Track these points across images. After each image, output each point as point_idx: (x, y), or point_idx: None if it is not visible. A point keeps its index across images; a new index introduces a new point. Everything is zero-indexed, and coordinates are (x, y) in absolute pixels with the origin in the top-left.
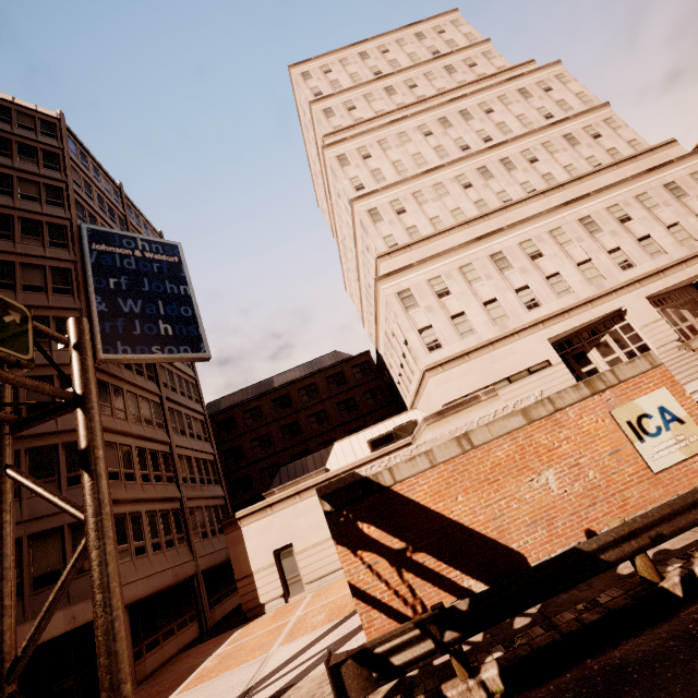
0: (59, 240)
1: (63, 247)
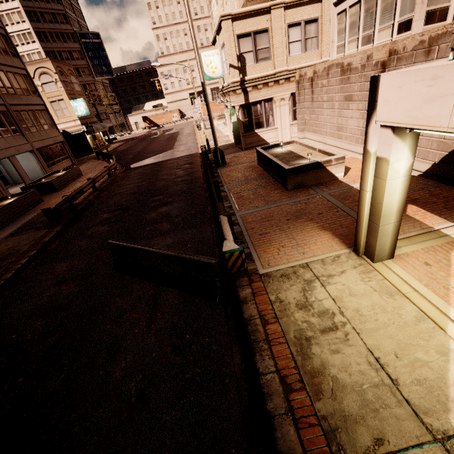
0: (74, 40)
1: (76, 42)
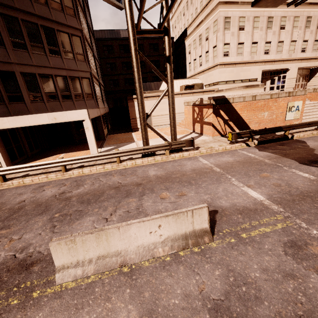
0: None
1: None
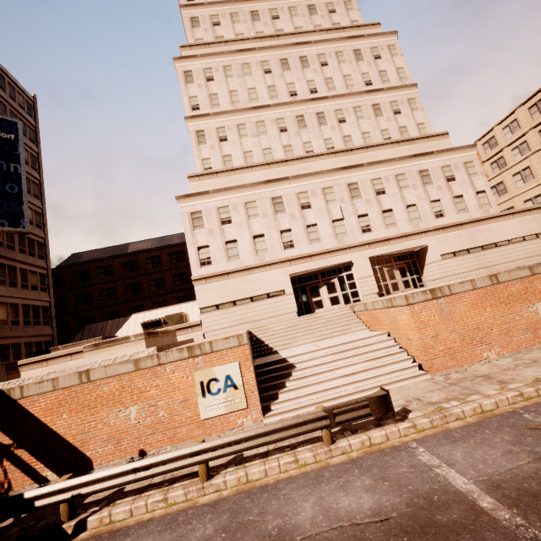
0: None
1: None
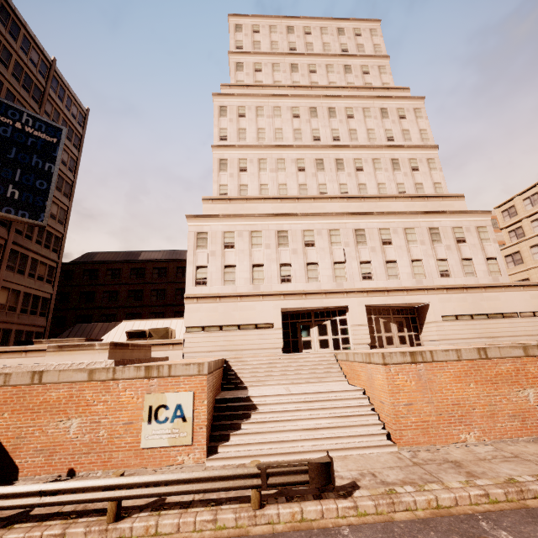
0: None
1: None
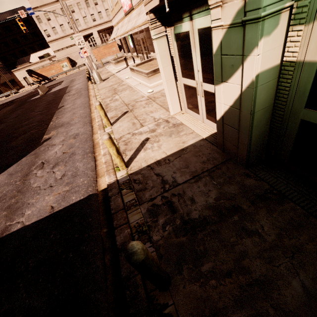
0: None
1: None
